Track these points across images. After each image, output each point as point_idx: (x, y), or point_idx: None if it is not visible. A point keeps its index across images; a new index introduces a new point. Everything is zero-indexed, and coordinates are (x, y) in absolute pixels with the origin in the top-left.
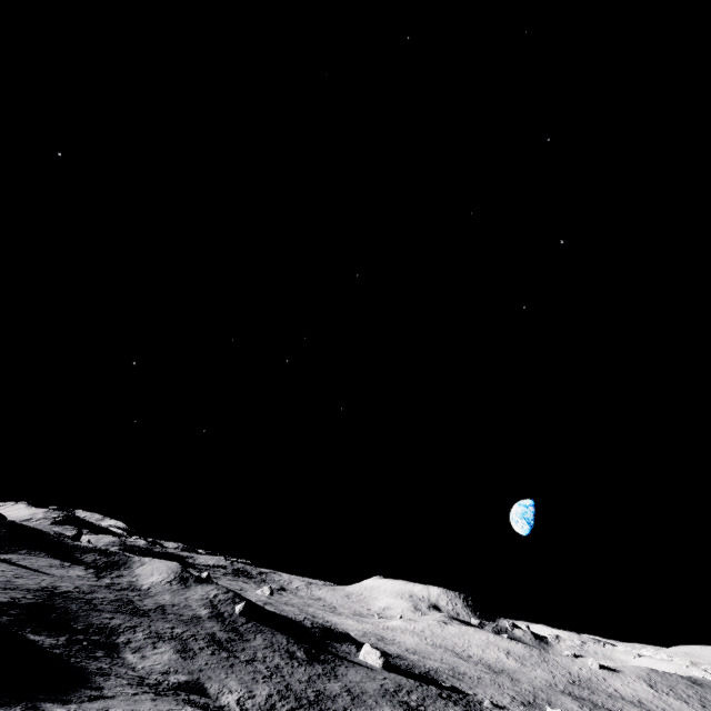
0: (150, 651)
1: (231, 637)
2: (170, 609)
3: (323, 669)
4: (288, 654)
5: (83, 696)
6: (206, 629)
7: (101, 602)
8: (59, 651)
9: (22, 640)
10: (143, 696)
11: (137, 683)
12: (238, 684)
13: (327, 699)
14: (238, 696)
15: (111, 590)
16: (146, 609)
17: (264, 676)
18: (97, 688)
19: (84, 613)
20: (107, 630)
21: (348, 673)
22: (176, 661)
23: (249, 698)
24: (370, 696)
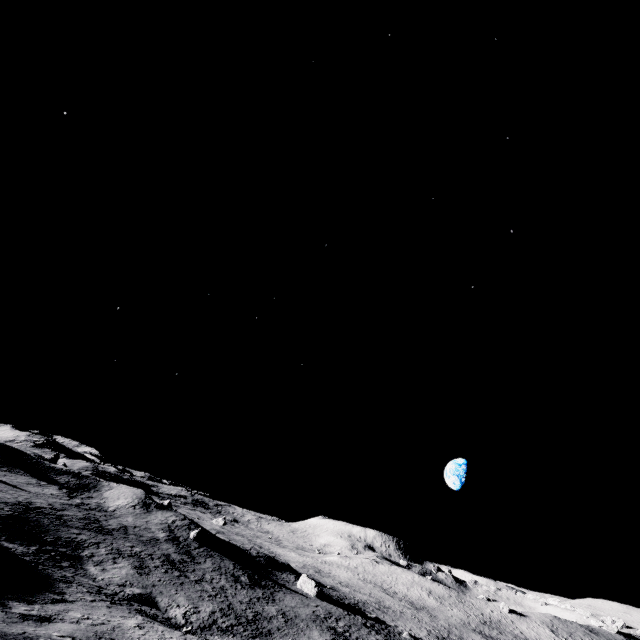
0: (110, 565)
1: (184, 558)
2: (132, 530)
3: (263, 593)
4: (233, 578)
5: (47, 598)
6: (162, 550)
7: (71, 519)
8: (29, 558)
9: None
10: (100, 603)
11: (95, 592)
12: (186, 600)
13: (263, 619)
14: (185, 610)
15: (80, 509)
16: (110, 528)
17: (210, 595)
18: (59, 593)
19: (55, 528)
20: (73, 544)
21: (285, 599)
22: (132, 576)
23: (194, 613)
24: (302, 619)
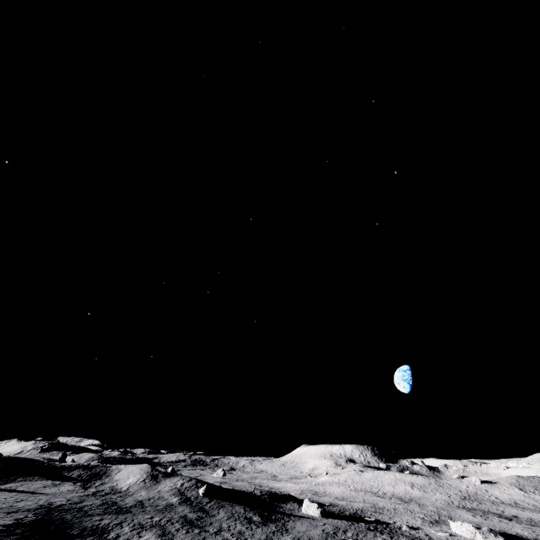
0: None
1: (199, 515)
2: (147, 503)
3: (276, 526)
4: (246, 520)
5: None
6: (178, 513)
7: (90, 508)
8: None
9: None
10: None
11: None
12: None
13: None
14: None
15: (97, 497)
16: (127, 506)
17: None
18: None
19: (78, 520)
20: (98, 530)
21: (295, 526)
22: None
23: None
24: None
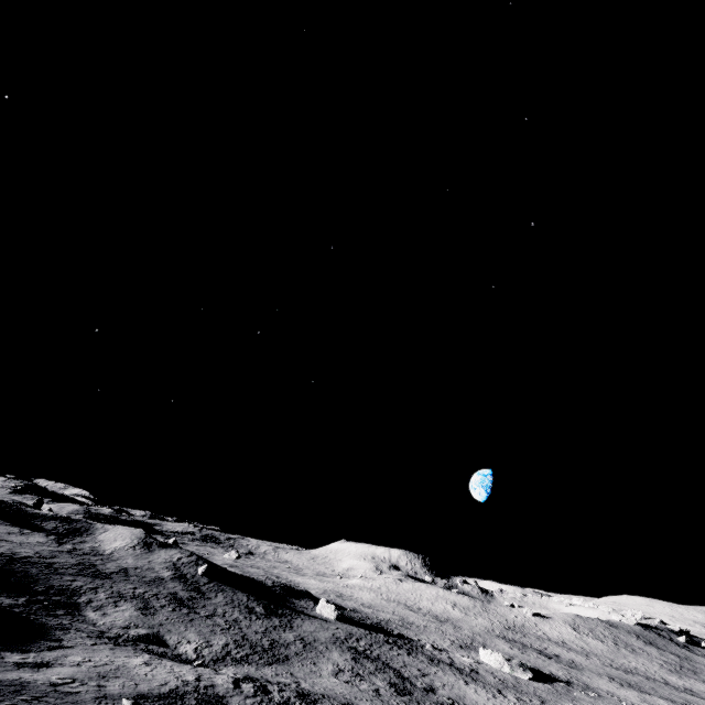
0: (111, 609)
1: (193, 595)
2: (133, 571)
3: (280, 621)
4: (247, 610)
5: (43, 646)
6: (168, 589)
7: (62, 566)
8: (19, 610)
9: None
10: (102, 646)
11: (97, 636)
12: (196, 636)
13: (280, 646)
14: (196, 645)
15: (73, 555)
16: (108, 572)
17: (223, 628)
18: (56, 640)
19: (45, 576)
20: (68, 591)
21: (303, 625)
22: (137, 617)
23: (206, 647)
24: (322, 643)
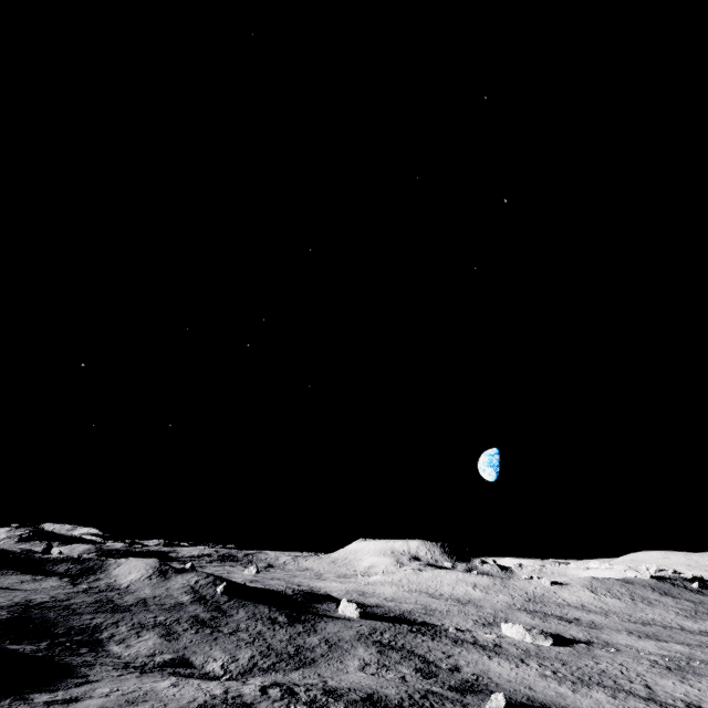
0: (135, 640)
1: (214, 615)
2: (152, 601)
3: (304, 627)
4: (270, 621)
5: (70, 684)
6: (189, 613)
7: (80, 606)
8: (42, 654)
9: (2, 650)
10: (129, 675)
11: (122, 667)
12: (222, 653)
13: (306, 651)
14: (222, 662)
15: (89, 594)
16: (127, 605)
17: (247, 642)
18: (83, 676)
19: (64, 619)
20: (89, 630)
21: (327, 627)
22: (160, 644)
23: (233, 662)
24: (346, 641)
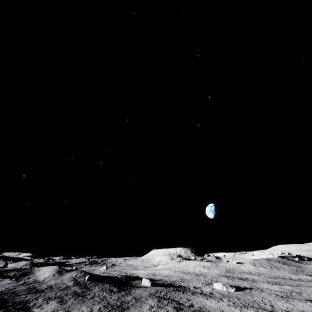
0: (45, 305)
1: (84, 290)
2: (54, 286)
3: (125, 292)
4: (109, 291)
5: None
6: (72, 290)
7: (20, 291)
8: None
9: None
10: None
11: None
12: (86, 308)
13: (125, 303)
14: None
15: (24, 285)
16: (42, 289)
17: (98, 301)
18: None
19: (12, 298)
20: (23, 302)
21: (135, 291)
22: (57, 306)
23: (91, 311)
24: (144, 297)
